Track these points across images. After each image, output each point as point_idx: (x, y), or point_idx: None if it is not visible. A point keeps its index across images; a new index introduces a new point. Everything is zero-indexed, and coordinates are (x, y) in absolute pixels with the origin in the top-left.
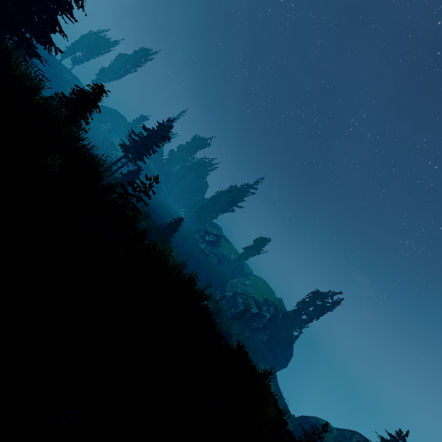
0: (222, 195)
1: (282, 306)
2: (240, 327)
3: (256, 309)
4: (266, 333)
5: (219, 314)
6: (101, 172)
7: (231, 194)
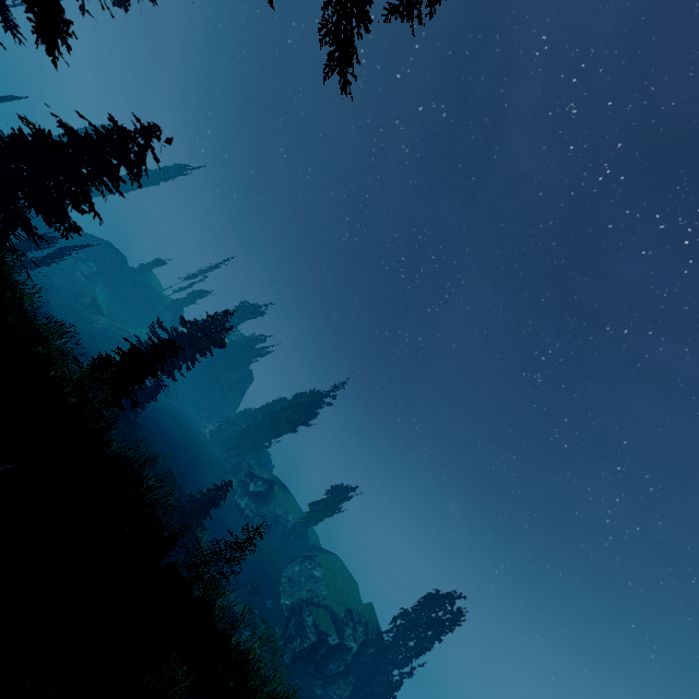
0: (282, 409)
1: (375, 621)
2: (307, 677)
3: (336, 636)
4: (349, 681)
5: (278, 666)
6: (164, 525)
7: (297, 409)
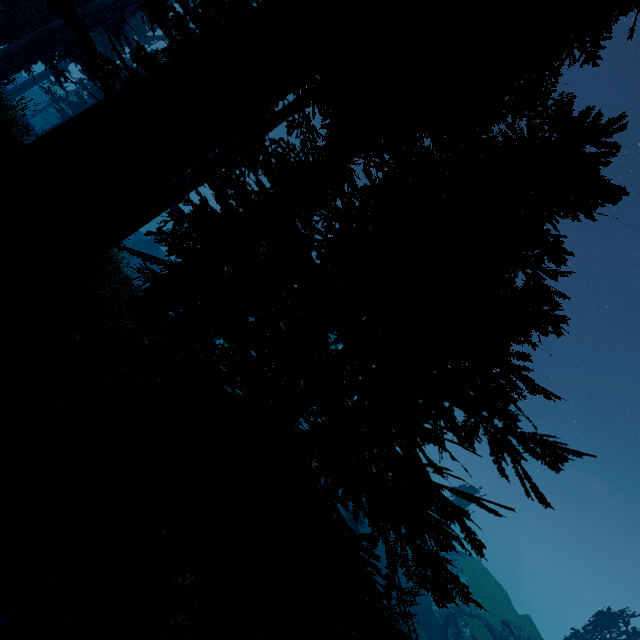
0: None
1: (537, 636)
2: None
3: None
4: None
5: None
6: None
7: None
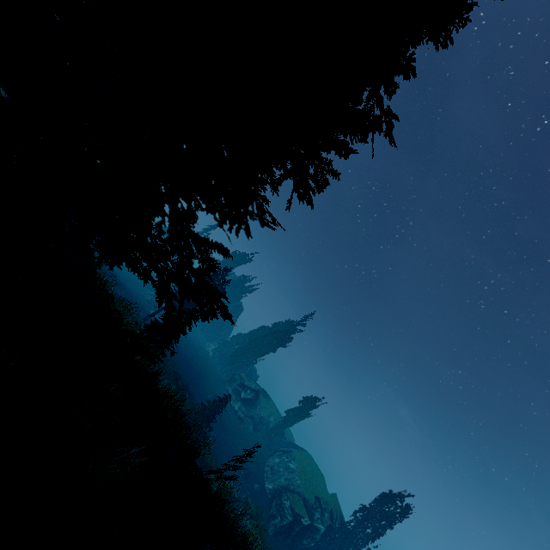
0: (265, 335)
1: (338, 509)
2: (286, 548)
3: (308, 518)
4: None
5: (264, 537)
6: (193, 442)
7: (276, 335)
